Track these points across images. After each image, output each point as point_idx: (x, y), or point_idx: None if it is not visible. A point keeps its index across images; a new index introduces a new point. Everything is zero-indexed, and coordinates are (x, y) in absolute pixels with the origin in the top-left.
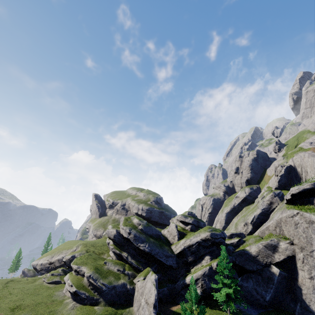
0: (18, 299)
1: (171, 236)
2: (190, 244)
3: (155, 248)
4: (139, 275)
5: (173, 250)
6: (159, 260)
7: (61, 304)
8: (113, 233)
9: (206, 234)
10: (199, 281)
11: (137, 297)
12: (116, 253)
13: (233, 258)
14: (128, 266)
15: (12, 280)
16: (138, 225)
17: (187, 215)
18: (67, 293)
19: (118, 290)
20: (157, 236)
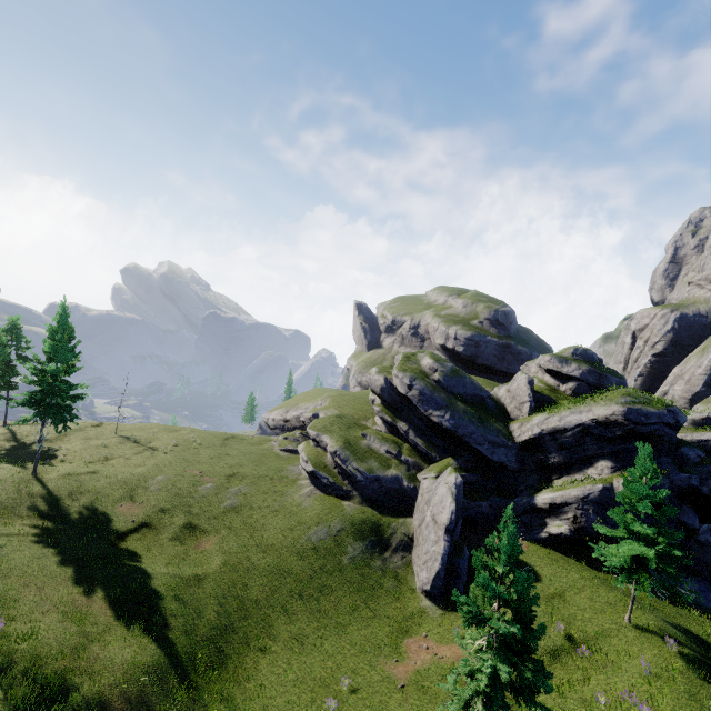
0: (236, 464)
1: (514, 402)
2: (559, 428)
3: (467, 423)
4: (429, 469)
5: (512, 433)
6: (474, 449)
7: (293, 486)
8: (379, 383)
9: (611, 410)
10: (570, 508)
11: (419, 504)
12: (387, 421)
13: (692, 480)
14: (409, 448)
15: (233, 436)
16: (431, 372)
17: (568, 358)
18: (304, 471)
19: (385, 485)
20: (476, 399)
